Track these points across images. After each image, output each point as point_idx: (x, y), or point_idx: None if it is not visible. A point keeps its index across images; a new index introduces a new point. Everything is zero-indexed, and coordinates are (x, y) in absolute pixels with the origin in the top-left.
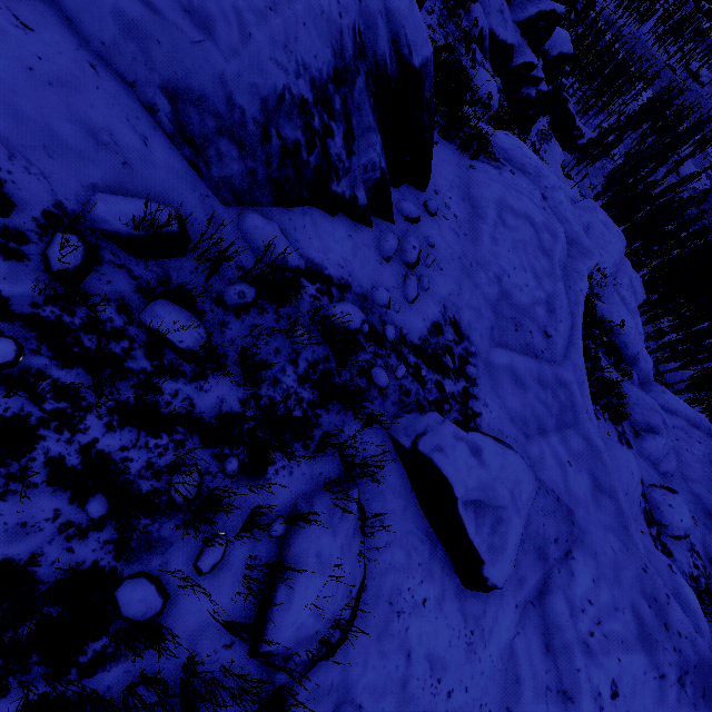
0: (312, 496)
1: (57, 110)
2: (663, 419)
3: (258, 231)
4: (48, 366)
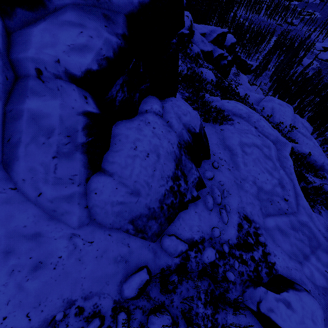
0: None
1: (105, 264)
2: None
3: (169, 246)
4: None
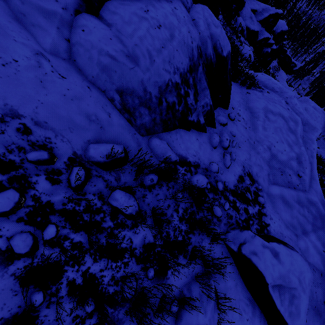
0: (189, 285)
1: (74, 110)
2: None
3: (157, 147)
4: (69, 233)
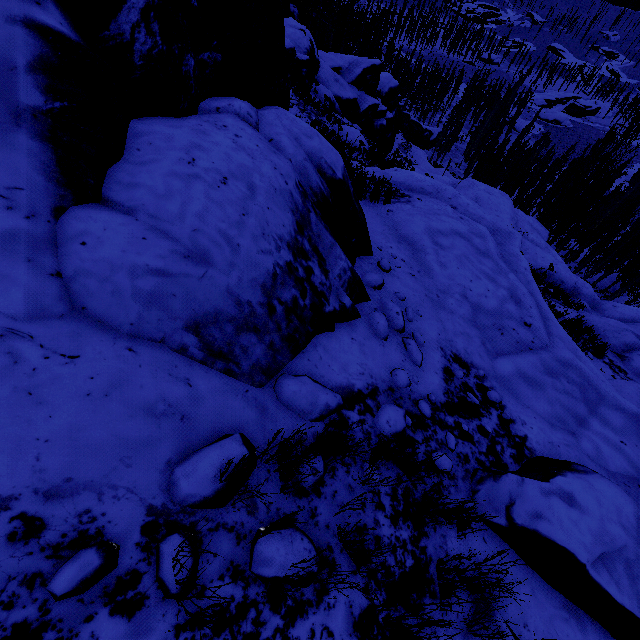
0: None
1: (119, 415)
2: (635, 334)
3: (297, 396)
4: None
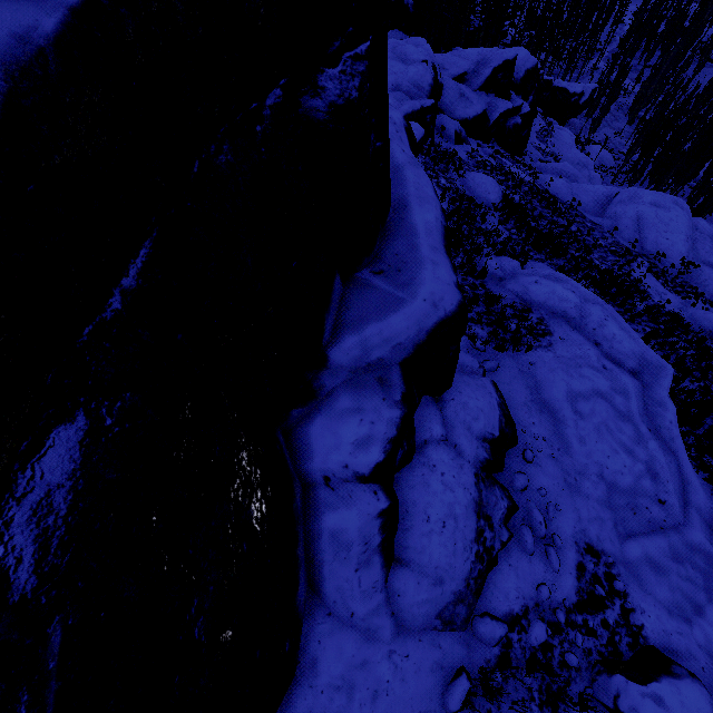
0: None
1: (424, 677)
2: None
3: (485, 634)
4: None
